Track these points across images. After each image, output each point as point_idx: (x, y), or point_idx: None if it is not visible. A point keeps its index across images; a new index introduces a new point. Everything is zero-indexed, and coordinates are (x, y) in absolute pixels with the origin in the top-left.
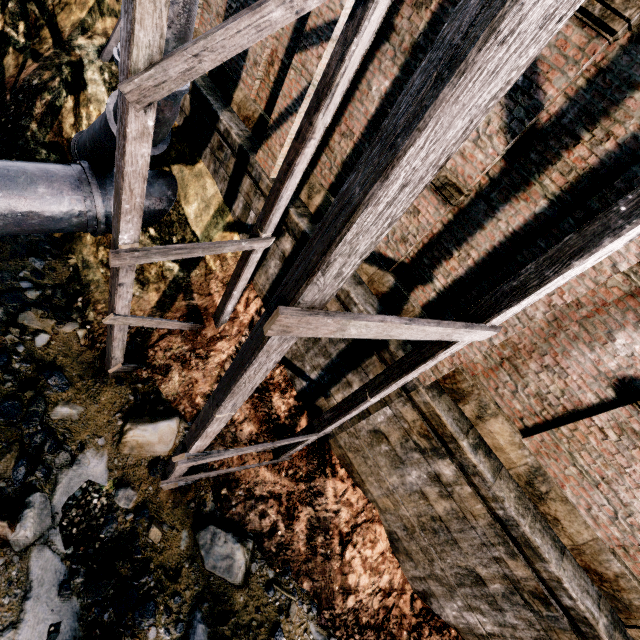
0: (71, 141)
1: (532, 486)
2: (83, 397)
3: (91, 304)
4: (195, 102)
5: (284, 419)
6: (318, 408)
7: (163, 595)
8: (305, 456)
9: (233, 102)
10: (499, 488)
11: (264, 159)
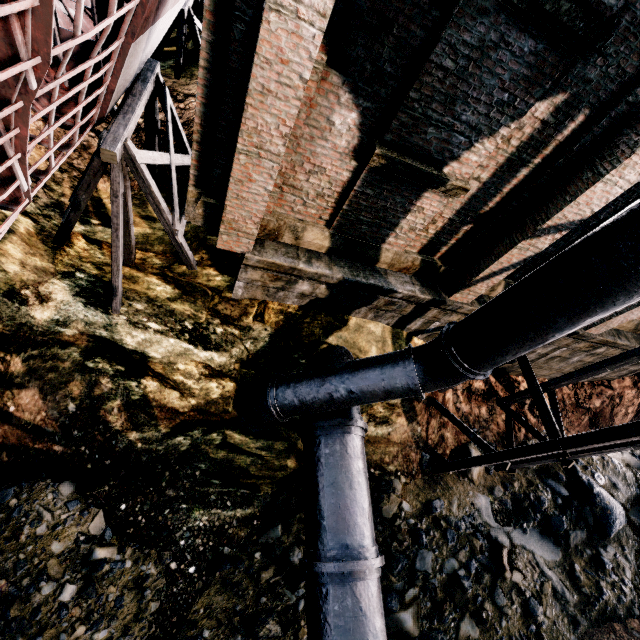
0: (275, 417)
1: (636, 329)
2: (448, 494)
3: (382, 465)
4: (334, 286)
5: (485, 388)
6: (501, 368)
7: (537, 491)
8: (505, 391)
9: (380, 263)
10: (632, 343)
11: (462, 297)
